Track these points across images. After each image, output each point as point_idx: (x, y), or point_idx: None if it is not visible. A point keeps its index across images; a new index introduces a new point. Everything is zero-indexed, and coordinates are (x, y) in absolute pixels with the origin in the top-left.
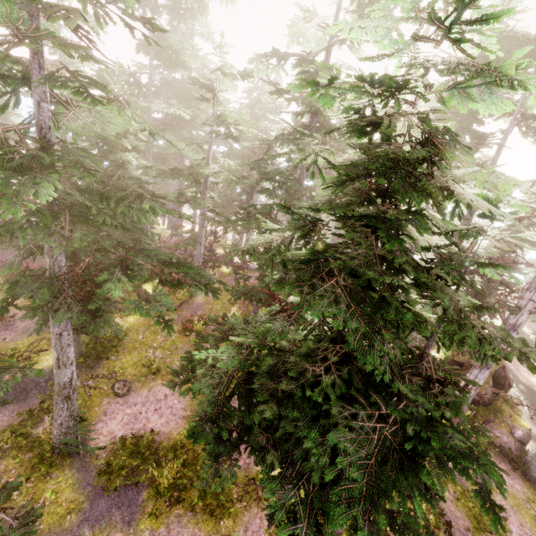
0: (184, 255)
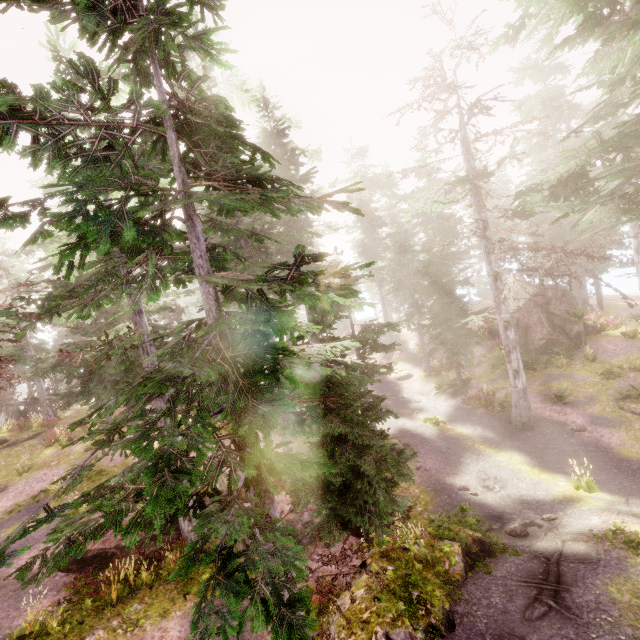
0: (27, 402)
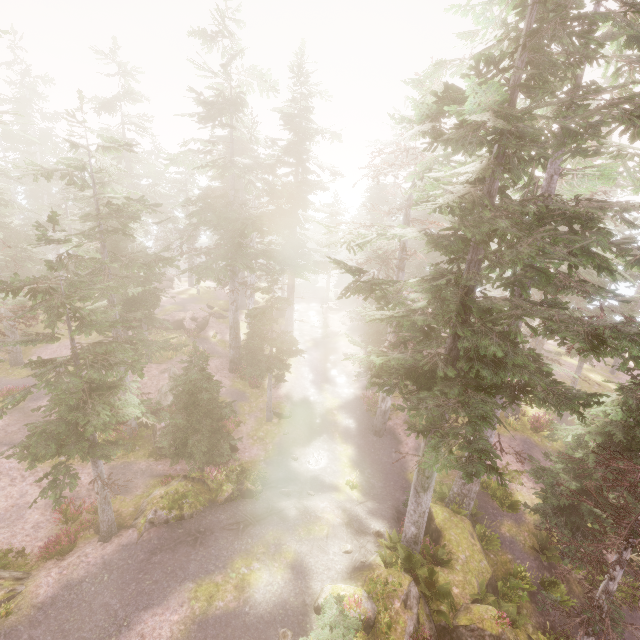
0: None
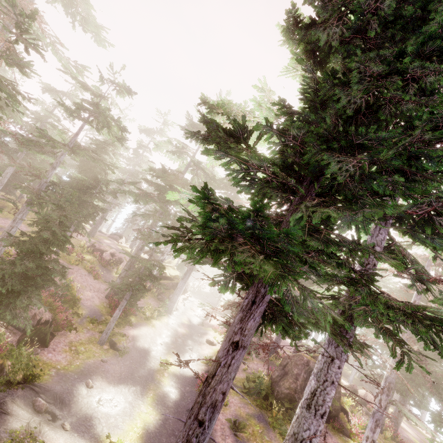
0: None
